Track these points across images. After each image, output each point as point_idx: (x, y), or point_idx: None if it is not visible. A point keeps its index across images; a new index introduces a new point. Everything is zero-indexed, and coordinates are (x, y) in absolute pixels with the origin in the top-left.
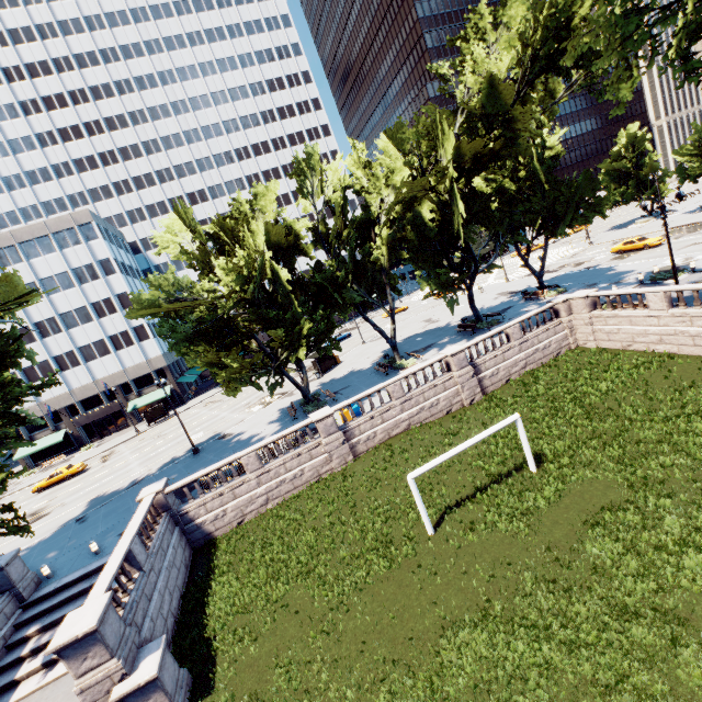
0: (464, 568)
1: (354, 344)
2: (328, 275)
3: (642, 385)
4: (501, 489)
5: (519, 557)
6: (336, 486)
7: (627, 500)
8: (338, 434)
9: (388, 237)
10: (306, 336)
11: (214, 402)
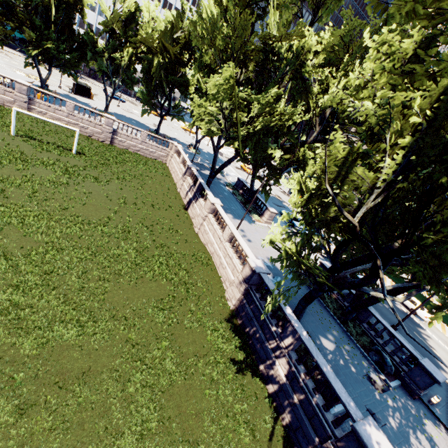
0: (4, 139)
1: (116, 104)
2: (92, 42)
3: (147, 172)
4: (55, 147)
5: (26, 150)
6: (4, 110)
7: (77, 166)
8: (25, 97)
9: (132, 54)
10: (50, 51)
11: (7, 55)
